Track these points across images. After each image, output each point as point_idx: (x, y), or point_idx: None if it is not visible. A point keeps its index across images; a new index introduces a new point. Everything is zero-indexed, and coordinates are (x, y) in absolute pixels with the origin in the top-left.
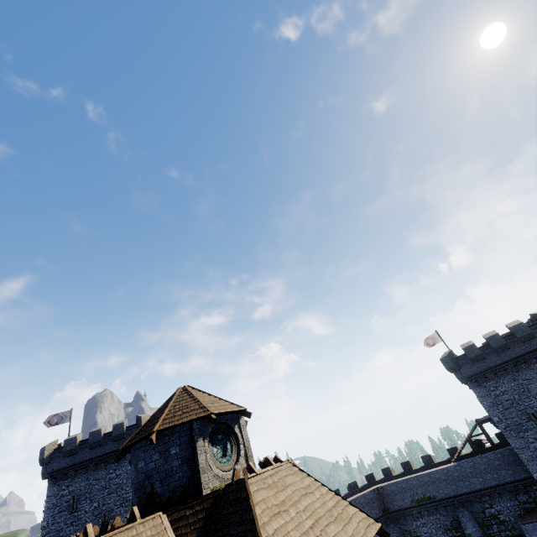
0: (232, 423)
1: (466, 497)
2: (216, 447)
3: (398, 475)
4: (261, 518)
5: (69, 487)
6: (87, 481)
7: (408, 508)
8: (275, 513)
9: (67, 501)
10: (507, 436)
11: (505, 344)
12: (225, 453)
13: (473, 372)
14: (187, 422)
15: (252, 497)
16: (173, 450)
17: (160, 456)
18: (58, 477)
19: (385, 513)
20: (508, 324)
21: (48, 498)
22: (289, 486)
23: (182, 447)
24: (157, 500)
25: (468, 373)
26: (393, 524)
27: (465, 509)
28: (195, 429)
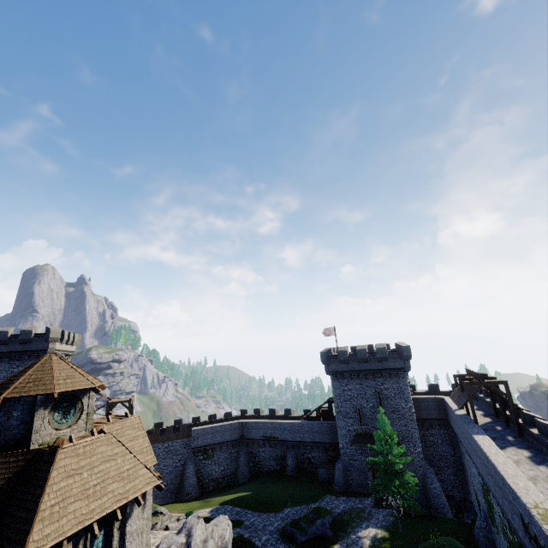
0: (81, 394)
1: (297, 443)
2: (58, 412)
3: (264, 416)
4: (54, 479)
5: None
6: None
7: (257, 440)
8: (69, 475)
9: None
10: (336, 417)
11: (366, 358)
12: (66, 416)
13: (337, 369)
14: (32, 395)
15: (56, 464)
16: (15, 413)
17: (4, 414)
18: None
19: (241, 438)
20: (377, 344)
21: None
22: (98, 454)
23: (24, 412)
24: None
25: (333, 369)
26: (244, 446)
27: (293, 450)
28: (38, 401)
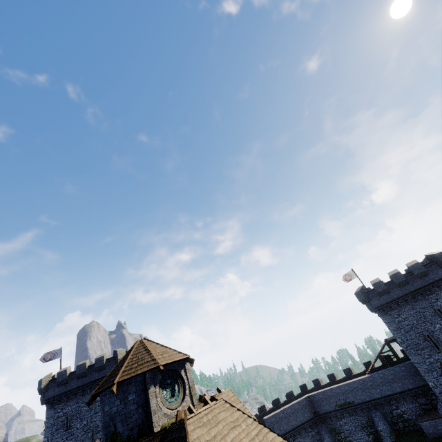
0: (178, 368)
1: (377, 401)
2: (165, 390)
3: (325, 384)
4: None
5: (63, 410)
6: (77, 404)
7: (333, 411)
8: None
9: (62, 421)
10: (408, 354)
11: (405, 280)
12: (173, 394)
13: (380, 303)
14: (141, 373)
15: (189, 436)
16: (130, 397)
17: (121, 401)
18: (54, 402)
19: (315, 415)
20: (407, 263)
21: (47, 420)
22: (221, 421)
23: (137, 394)
24: (119, 437)
25: (377, 304)
26: (322, 424)
27: (377, 411)
28: (147, 378)
